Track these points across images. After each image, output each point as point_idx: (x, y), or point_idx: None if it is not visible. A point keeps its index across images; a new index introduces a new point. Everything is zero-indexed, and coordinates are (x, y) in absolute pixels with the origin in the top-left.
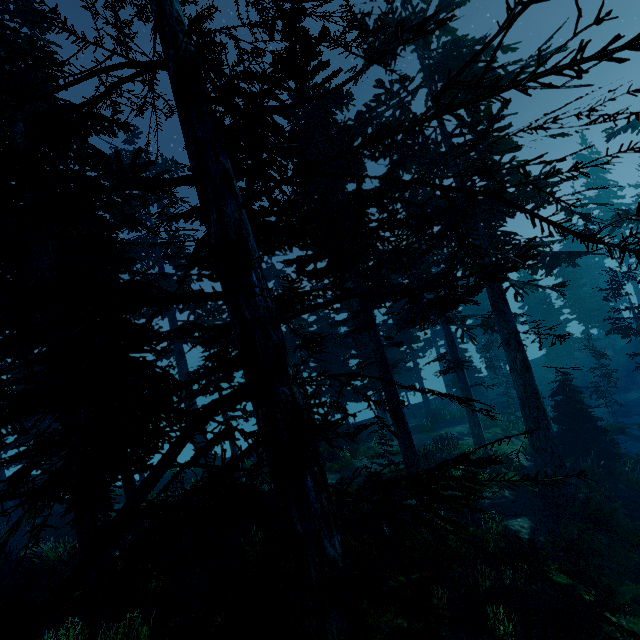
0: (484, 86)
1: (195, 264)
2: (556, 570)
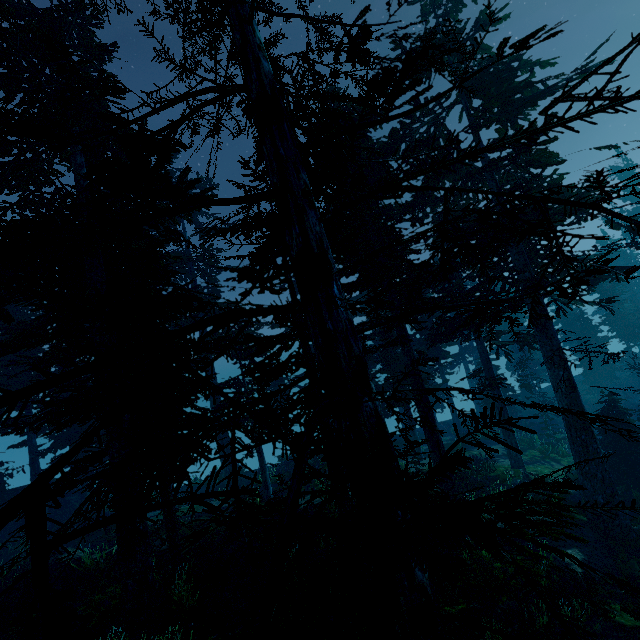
0: (603, 97)
1: (246, 277)
2: (621, 610)
